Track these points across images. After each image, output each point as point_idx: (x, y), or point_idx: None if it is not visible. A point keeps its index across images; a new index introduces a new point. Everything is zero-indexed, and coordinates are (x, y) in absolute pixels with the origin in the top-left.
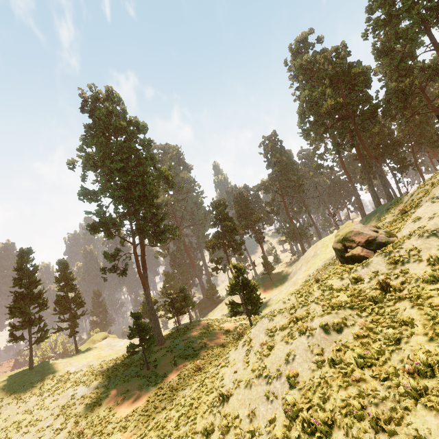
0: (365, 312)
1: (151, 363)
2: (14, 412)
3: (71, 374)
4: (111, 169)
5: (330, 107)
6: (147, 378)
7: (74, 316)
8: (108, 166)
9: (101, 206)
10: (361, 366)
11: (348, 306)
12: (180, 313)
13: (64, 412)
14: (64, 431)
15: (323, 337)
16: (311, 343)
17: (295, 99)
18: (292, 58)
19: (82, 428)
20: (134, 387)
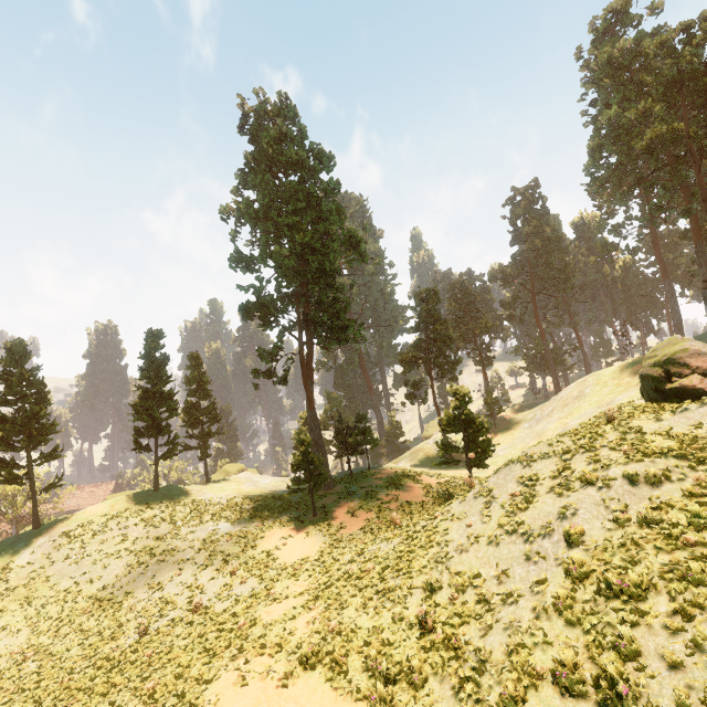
0: (704, 465)
1: (318, 509)
2: (143, 536)
3: (207, 505)
4: (278, 224)
5: (654, 139)
6: (316, 525)
7: (207, 433)
8: (274, 220)
9: (260, 280)
10: (698, 528)
11: (673, 455)
12: (354, 452)
13: (206, 547)
14: (210, 567)
15: (628, 491)
16: (606, 497)
17: (586, 122)
18: (593, 45)
19: (236, 567)
20: (297, 533)
